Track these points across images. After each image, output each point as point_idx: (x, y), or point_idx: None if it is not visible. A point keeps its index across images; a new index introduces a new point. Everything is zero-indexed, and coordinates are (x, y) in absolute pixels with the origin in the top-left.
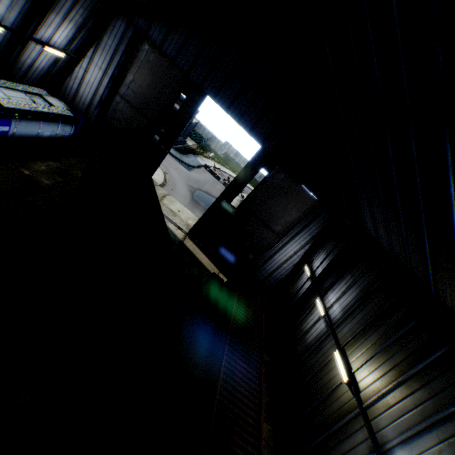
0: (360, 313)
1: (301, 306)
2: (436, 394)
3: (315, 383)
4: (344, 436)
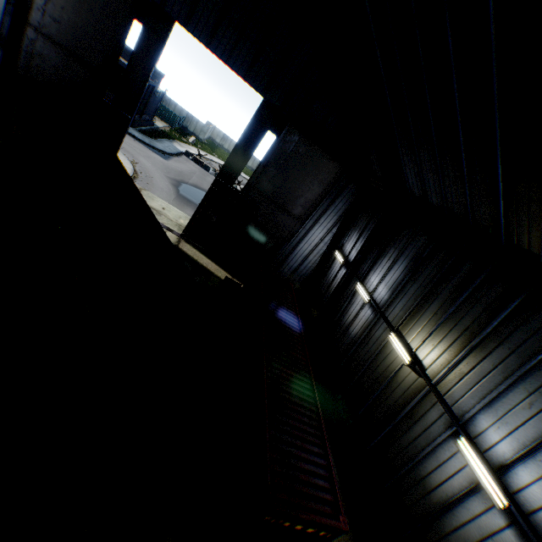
0: (412, 287)
1: (337, 298)
2: (519, 347)
3: (369, 376)
4: (414, 420)
